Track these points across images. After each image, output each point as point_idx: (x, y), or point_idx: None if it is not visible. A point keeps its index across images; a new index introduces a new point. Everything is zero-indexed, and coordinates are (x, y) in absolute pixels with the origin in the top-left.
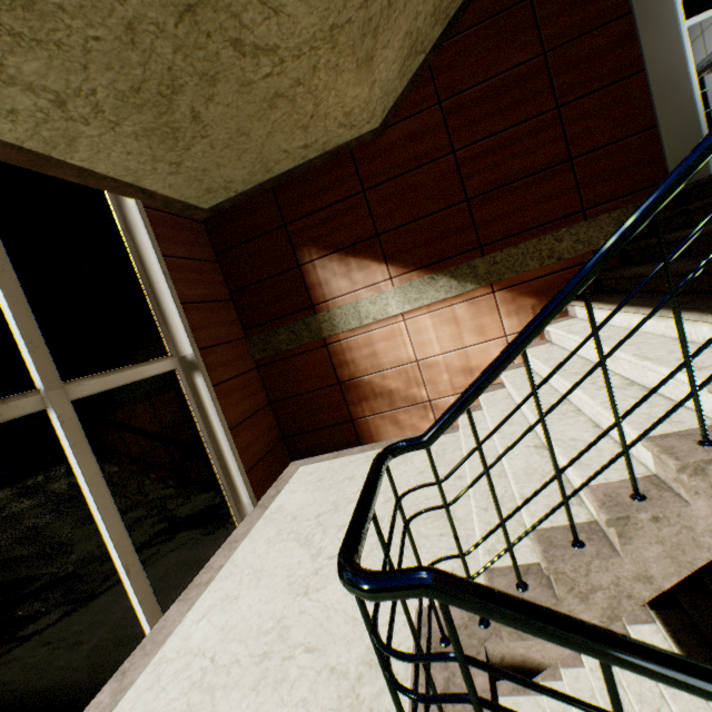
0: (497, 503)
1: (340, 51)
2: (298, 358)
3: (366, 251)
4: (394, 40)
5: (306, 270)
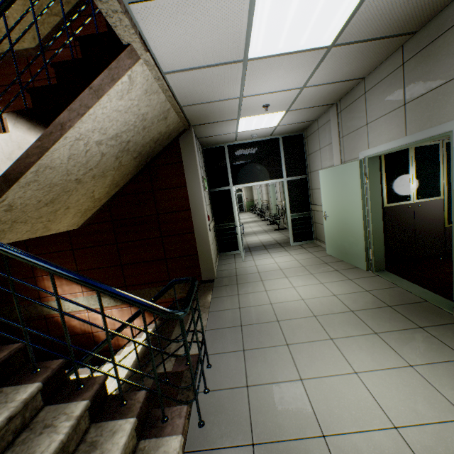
0: None
1: None
2: None
3: None
4: None
5: None
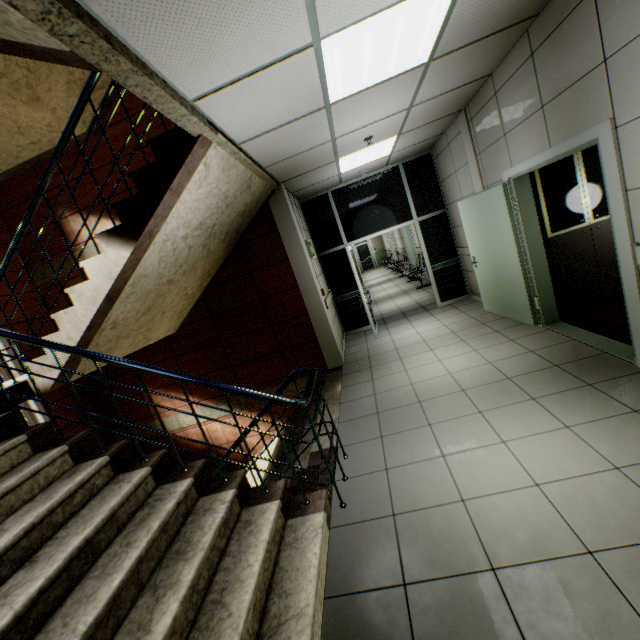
0: (26, 317)
1: (2, 98)
2: (68, 283)
3: (100, 211)
4: (57, 87)
5: (64, 224)
